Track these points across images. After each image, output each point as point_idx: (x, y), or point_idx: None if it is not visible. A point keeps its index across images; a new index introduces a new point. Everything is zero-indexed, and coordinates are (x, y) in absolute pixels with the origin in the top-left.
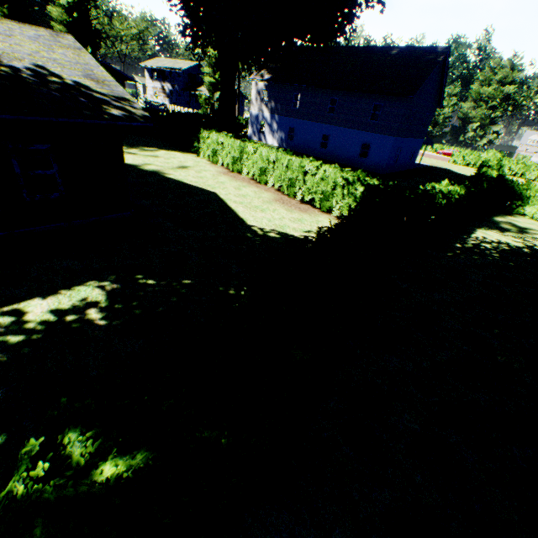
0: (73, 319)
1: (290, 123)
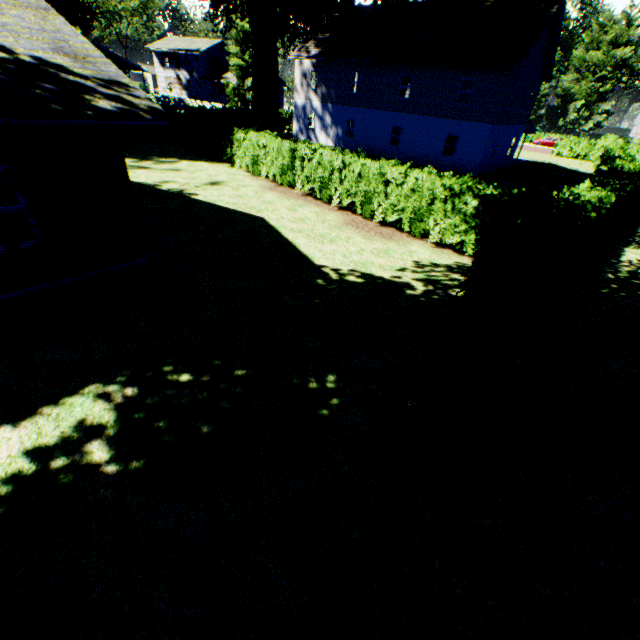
0: (61, 467)
1: (348, 113)
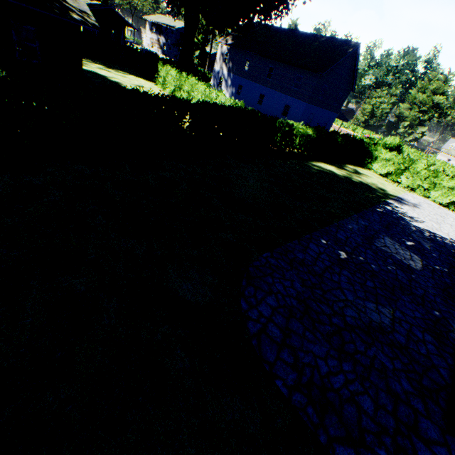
0: None
1: (240, 81)
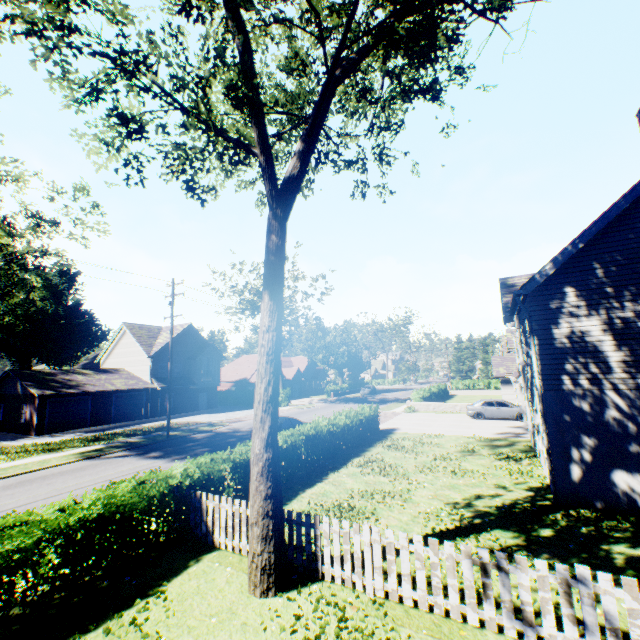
0: None
1: None
